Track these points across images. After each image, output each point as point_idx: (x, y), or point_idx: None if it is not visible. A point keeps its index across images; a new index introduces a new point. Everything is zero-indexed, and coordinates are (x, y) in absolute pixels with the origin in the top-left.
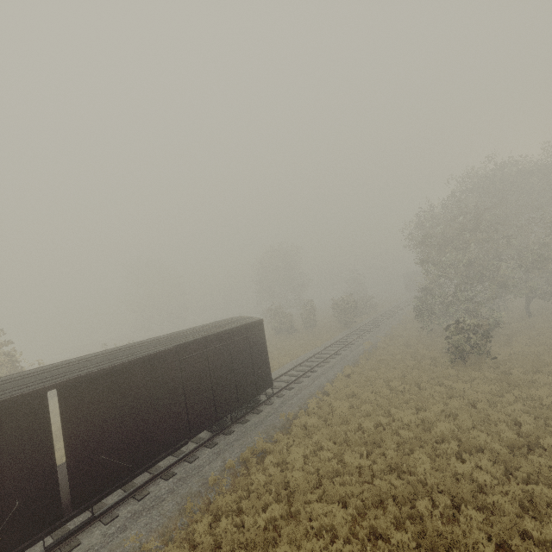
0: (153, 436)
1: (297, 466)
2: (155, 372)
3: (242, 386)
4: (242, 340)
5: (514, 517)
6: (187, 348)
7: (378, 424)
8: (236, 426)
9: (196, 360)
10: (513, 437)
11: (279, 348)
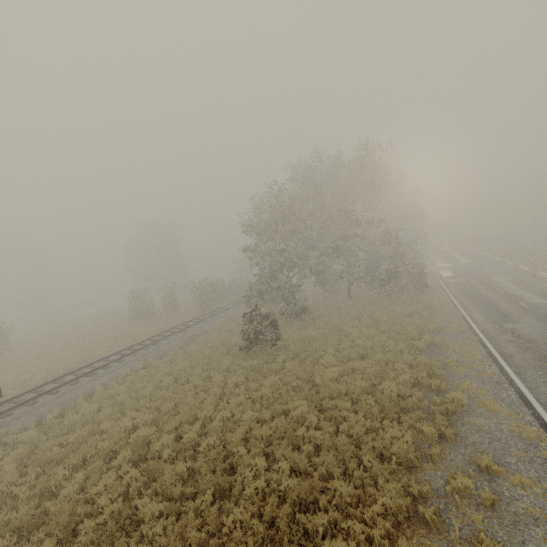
0: None
1: None
2: None
3: None
4: None
5: (89, 544)
6: None
7: (101, 431)
8: None
9: None
10: (194, 438)
11: (115, 338)
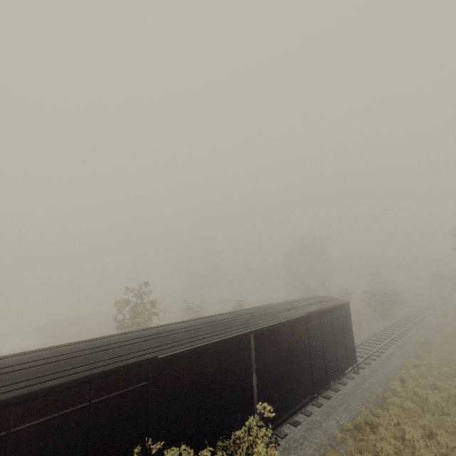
0: (295, 386)
1: (420, 445)
2: (295, 332)
3: (339, 357)
4: (338, 316)
5: None
6: (310, 317)
7: None
8: (330, 392)
9: (315, 327)
10: None
11: None
